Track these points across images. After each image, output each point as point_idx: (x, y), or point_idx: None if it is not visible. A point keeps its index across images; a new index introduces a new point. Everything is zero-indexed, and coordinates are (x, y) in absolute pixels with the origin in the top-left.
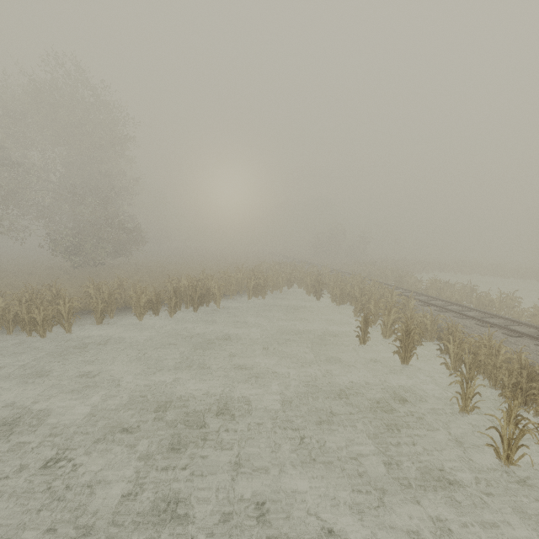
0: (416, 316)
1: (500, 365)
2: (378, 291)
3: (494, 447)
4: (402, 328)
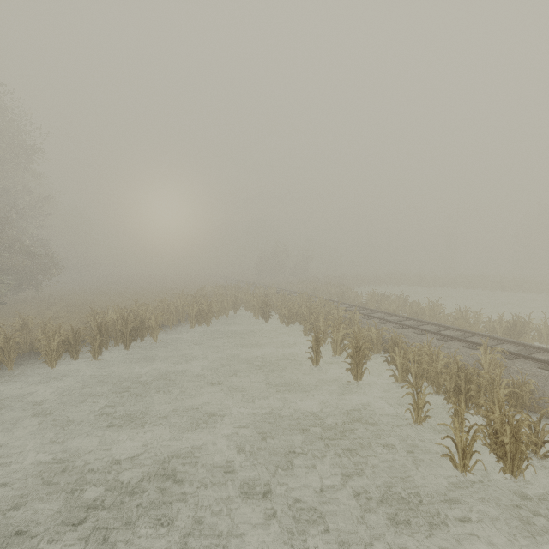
0: (363, 330)
1: (441, 370)
2: (325, 308)
3: (450, 457)
4: (353, 345)
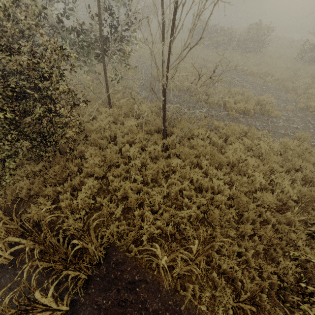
0: None
1: None
2: None
3: None
4: None
